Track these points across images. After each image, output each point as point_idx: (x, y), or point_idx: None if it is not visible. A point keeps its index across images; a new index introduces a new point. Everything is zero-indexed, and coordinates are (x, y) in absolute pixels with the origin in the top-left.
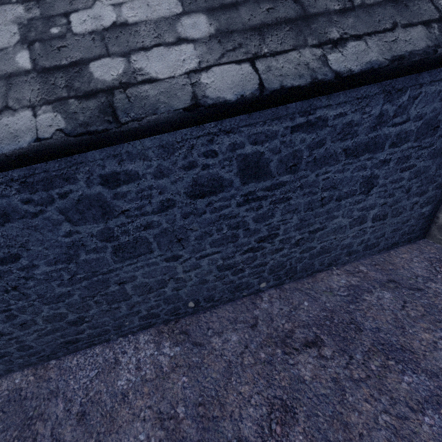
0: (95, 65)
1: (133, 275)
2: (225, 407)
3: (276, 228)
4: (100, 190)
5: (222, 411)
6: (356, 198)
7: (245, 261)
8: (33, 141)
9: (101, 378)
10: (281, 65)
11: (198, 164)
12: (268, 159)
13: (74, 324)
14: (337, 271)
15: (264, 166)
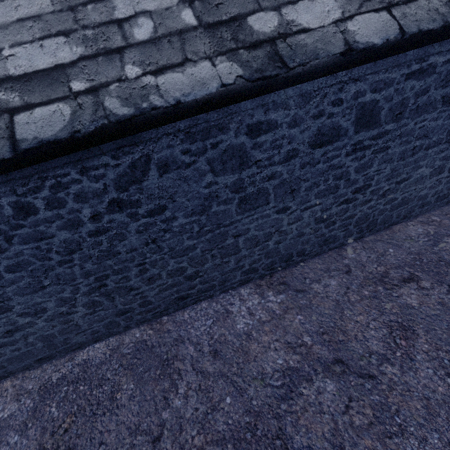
0: (252, 19)
1: (247, 228)
2: (347, 332)
3: (371, 179)
4: (244, 140)
5: (346, 336)
6: (440, 147)
7: (338, 213)
8: (220, 87)
9: (218, 324)
10: (414, 12)
11: (325, 113)
12: (381, 107)
13: (190, 279)
14: (411, 222)
15: (376, 115)
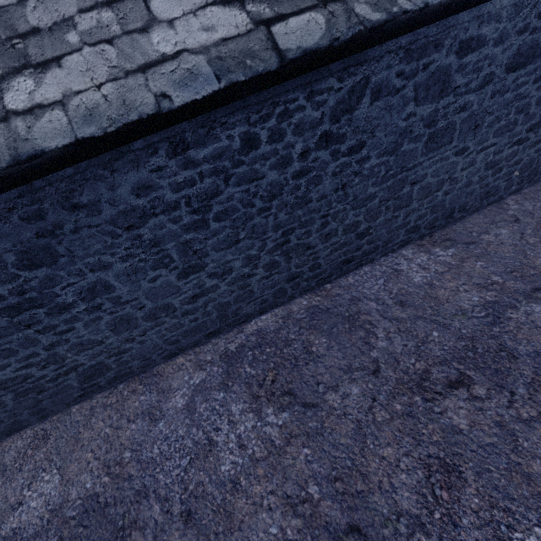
0: None
1: (425, 174)
2: (537, 267)
3: None
4: (451, 61)
5: (537, 270)
6: None
7: (507, 157)
8: None
9: (392, 282)
10: None
11: (529, 28)
12: None
13: (359, 238)
14: None
15: None
